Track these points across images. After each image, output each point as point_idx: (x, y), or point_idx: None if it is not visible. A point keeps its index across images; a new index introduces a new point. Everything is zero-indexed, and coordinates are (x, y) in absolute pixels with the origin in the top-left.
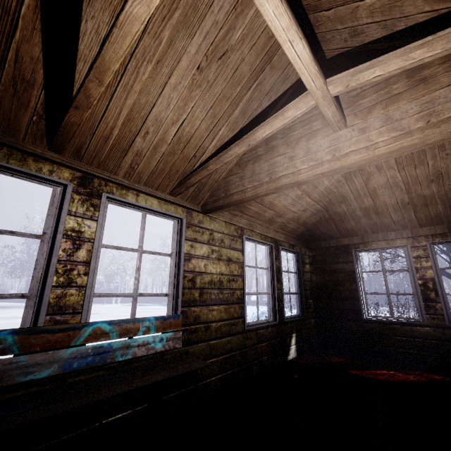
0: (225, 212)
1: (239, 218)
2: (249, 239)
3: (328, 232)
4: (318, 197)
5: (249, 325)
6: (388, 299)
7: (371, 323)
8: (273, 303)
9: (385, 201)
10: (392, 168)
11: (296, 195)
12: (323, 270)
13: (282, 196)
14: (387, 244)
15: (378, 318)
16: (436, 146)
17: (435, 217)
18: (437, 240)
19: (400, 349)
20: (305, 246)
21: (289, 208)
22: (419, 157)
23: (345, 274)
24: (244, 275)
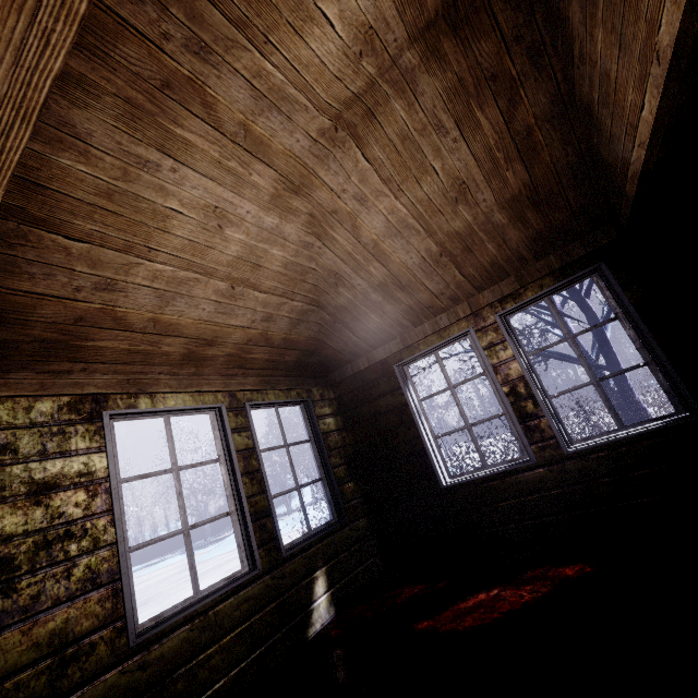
0: (13, 374)
1: (81, 377)
2: (138, 415)
3: (347, 347)
4: (283, 286)
5: (158, 623)
6: (471, 435)
7: (455, 490)
8: (244, 530)
9: (404, 261)
10: (383, 194)
11: (217, 292)
12: (360, 419)
13: (178, 302)
14: (441, 337)
15: (465, 476)
16: (430, 128)
17: (492, 267)
18: (509, 307)
19: (512, 525)
20: (323, 383)
21: (223, 321)
22: (414, 159)
23: (395, 413)
24: (113, 508)
